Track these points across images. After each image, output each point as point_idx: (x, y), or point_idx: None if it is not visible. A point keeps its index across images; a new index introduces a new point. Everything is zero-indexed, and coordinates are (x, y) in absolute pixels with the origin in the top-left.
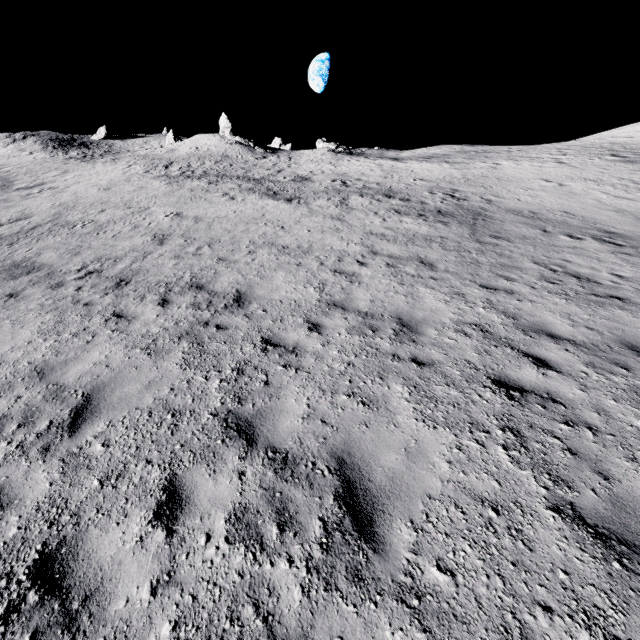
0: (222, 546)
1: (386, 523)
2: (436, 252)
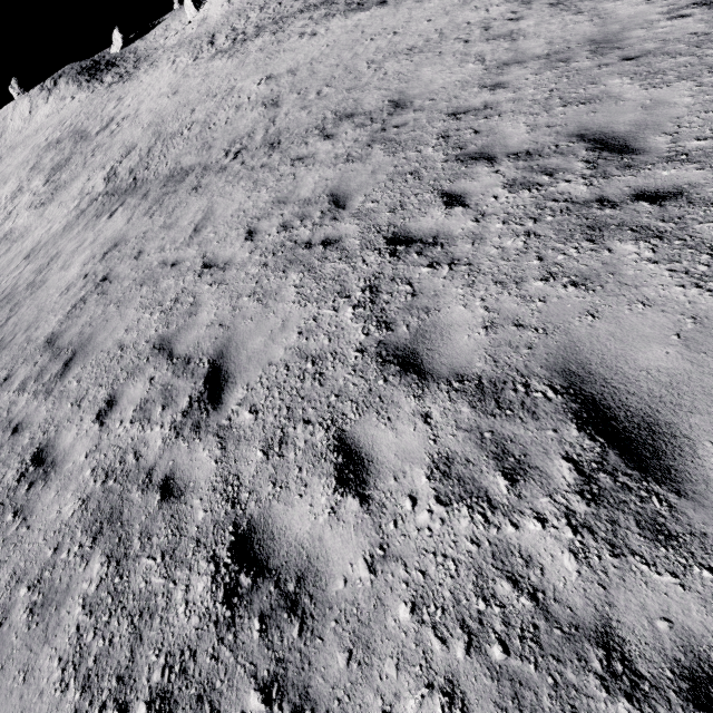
0: (509, 196)
1: (640, 142)
2: None
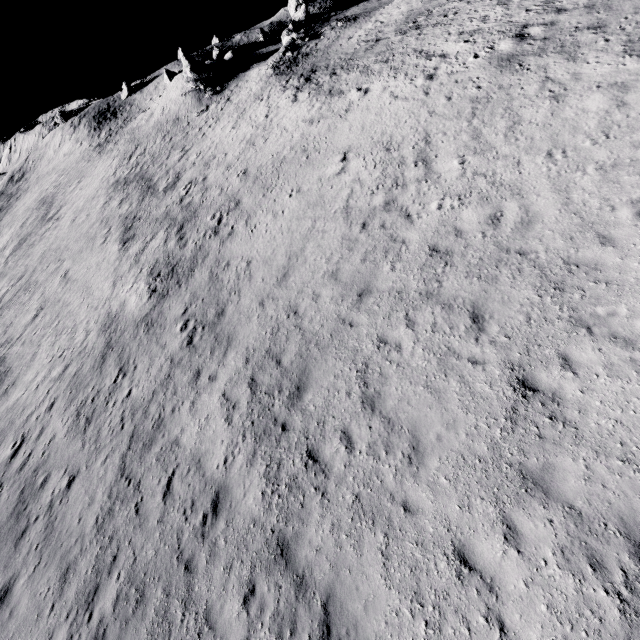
0: None
1: None
2: (101, 347)
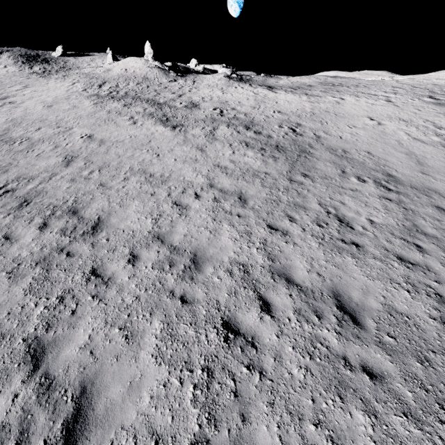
0: None
1: None
2: (255, 188)
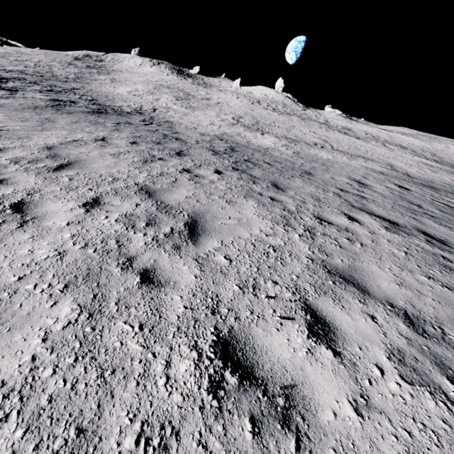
0: None
1: None
2: (445, 172)
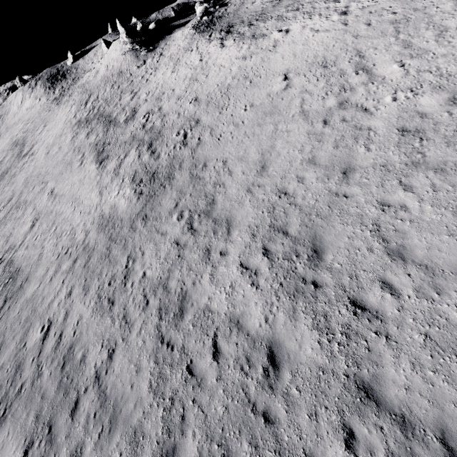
0: None
1: None
2: (104, 242)
